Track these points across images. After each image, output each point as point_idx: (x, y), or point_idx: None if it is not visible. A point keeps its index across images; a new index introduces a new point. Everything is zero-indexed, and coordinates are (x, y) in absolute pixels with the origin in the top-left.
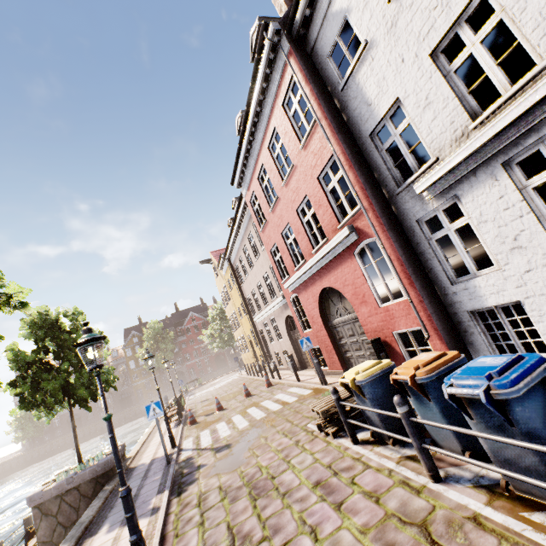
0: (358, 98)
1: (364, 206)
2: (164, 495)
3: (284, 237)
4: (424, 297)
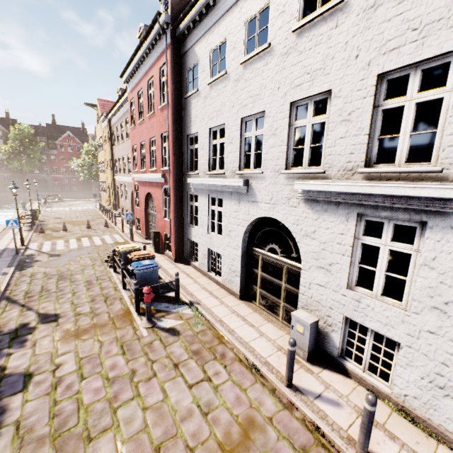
0: (189, 112)
1: (171, 170)
2: (11, 269)
3: (141, 146)
4: (176, 225)
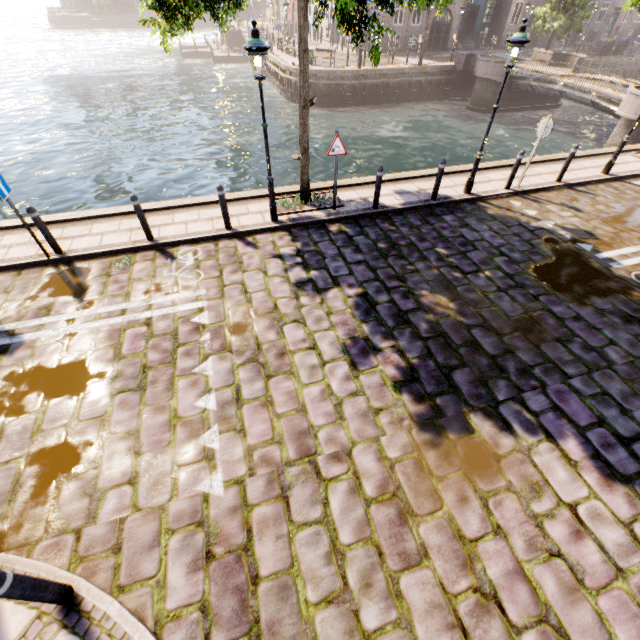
0: None
1: None
2: None
3: None
4: None
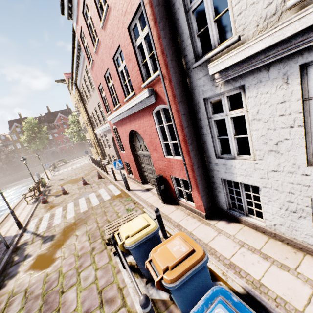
0: None
1: (163, 73)
2: None
3: (106, 80)
4: (195, 163)
